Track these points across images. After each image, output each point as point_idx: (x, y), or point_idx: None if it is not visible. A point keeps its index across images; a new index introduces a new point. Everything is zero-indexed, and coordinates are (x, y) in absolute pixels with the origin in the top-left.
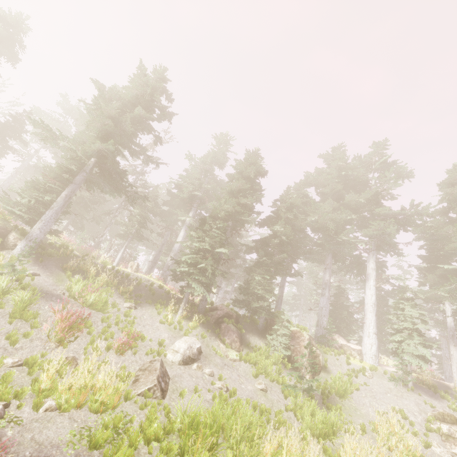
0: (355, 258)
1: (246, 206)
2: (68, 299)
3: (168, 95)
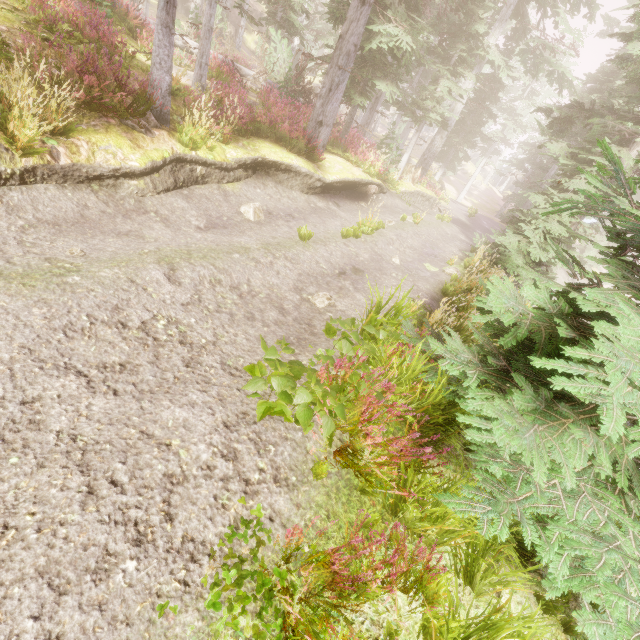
0: None
1: None
2: None
3: None
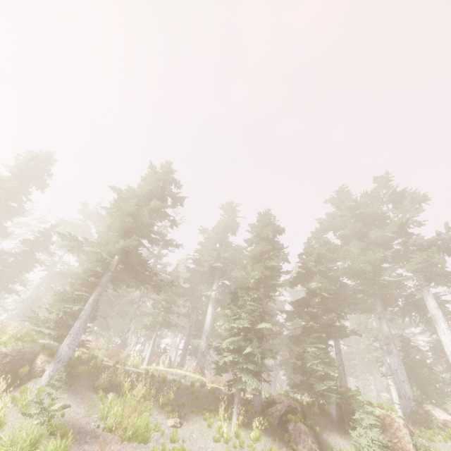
0: (407, 298)
1: (273, 267)
2: (104, 434)
3: (176, 183)
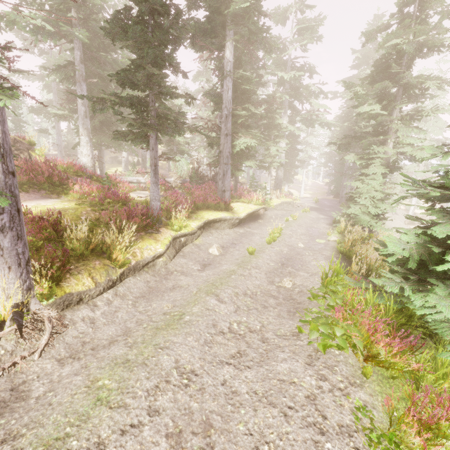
0: None
1: None
2: None
3: None
